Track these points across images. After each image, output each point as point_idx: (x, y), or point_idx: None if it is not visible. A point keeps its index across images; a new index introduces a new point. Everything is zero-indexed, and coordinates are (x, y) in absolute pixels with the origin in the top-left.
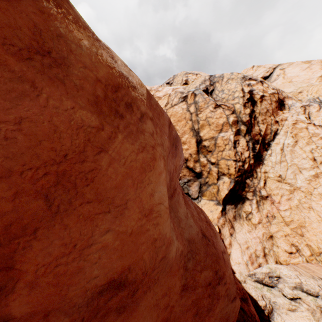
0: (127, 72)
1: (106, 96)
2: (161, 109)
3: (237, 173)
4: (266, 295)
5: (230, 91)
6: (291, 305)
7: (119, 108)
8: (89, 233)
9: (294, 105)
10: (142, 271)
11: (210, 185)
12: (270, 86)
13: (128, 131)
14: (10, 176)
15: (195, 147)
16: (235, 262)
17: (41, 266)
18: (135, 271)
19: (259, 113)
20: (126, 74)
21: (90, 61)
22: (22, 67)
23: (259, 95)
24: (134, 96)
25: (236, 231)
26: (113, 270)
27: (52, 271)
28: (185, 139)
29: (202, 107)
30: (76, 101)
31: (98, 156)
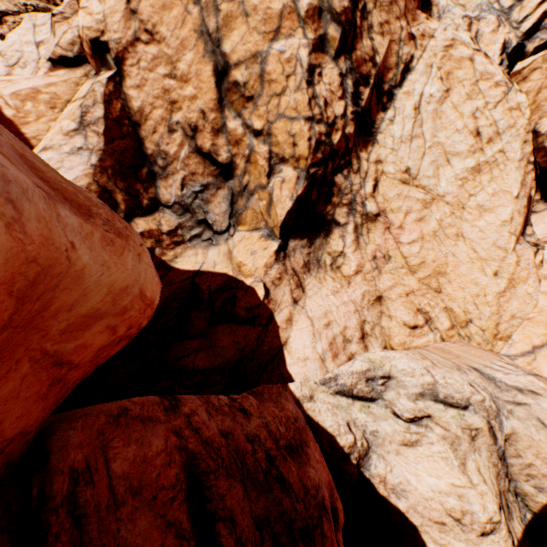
0: None
1: None
2: None
3: (315, 154)
4: (358, 419)
5: None
6: (410, 433)
7: None
8: None
9: (450, 11)
10: None
11: (252, 194)
12: None
13: None
14: None
15: (213, 90)
16: (296, 358)
17: None
18: None
19: (375, 1)
20: None
21: None
22: None
23: None
24: None
25: (307, 293)
26: None
27: None
28: (186, 67)
29: None
30: None
31: None
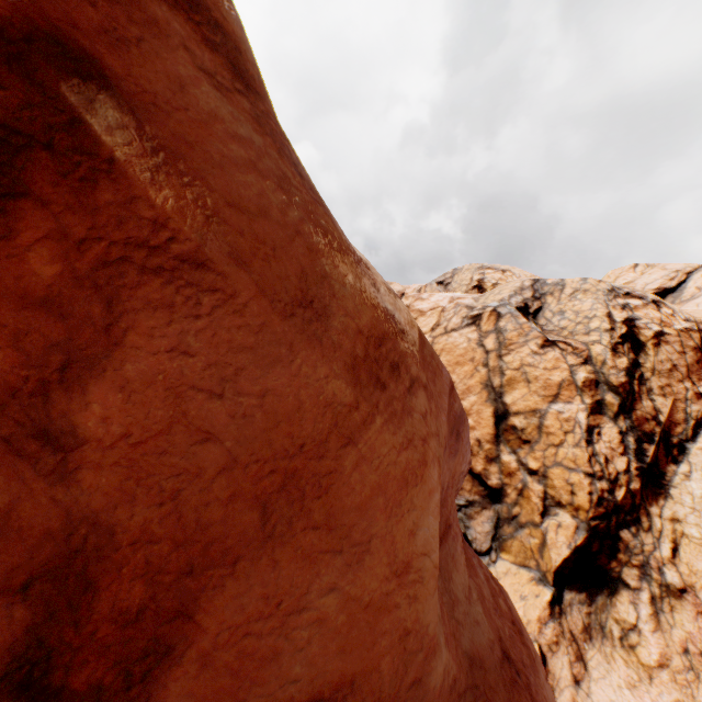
0: (392, 304)
1: (366, 355)
2: (438, 362)
3: (596, 507)
4: None
5: (579, 316)
6: None
7: (381, 372)
8: (304, 584)
9: None
10: (373, 698)
11: (521, 526)
12: (680, 314)
13: (390, 410)
14: (233, 469)
15: (491, 426)
16: None
17: (225, 627)
18: (361, 694)
19: (652, 370)
20: (391, 309)
21: (353, 303)
22: (285, 327)
23: (652, 331)
24: (402, 350)
25: (591, 673)
26: (325, 677)
27: (237, 642)
28: (469, 405)
29: (512, 342)
30: (331, 366)
31: (343, 451)
